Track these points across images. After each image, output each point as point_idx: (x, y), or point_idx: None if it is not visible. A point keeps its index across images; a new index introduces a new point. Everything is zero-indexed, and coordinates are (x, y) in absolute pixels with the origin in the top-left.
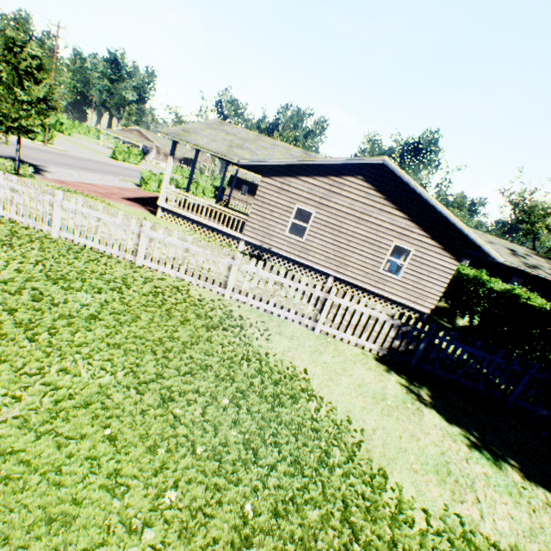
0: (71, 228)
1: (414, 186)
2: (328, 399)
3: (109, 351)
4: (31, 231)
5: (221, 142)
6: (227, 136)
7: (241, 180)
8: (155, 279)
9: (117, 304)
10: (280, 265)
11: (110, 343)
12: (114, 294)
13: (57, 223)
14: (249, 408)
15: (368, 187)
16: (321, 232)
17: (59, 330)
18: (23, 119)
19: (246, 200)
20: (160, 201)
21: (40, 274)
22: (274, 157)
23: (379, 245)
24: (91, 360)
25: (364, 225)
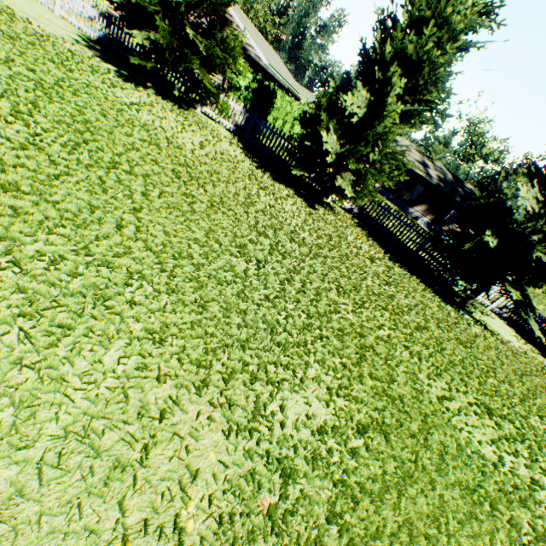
0: None
1: None
2: None
3: None
4: None
5: None
6: None
7: None
8: None
9: None
10: None
11: None
12: None
13: None
14: None
15: None
16: None
17: None
18: None
19: None
20: None
21: None
22: None
23: None
24: None
25: None
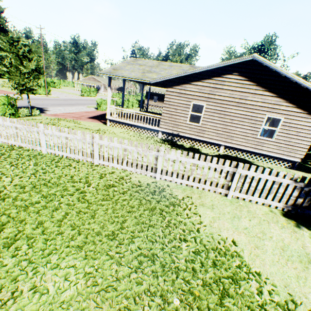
0: (52, 146)
1: (280, 71)
2: (263, 273)
3: (73, 256)
4: (30, 151)
5: (137, 71)
6: (140, 67)
7: (152, 93)
8: (107, 173)
9: (80, 203)
10: (186, 143)
11: (74, 246)
12: (78, 194)
13: (43, 144)
14: (198, 305)
15: (242, 79)
16: (211, 117)
17: (35, 239)
18: (27, 83)
19: (157, 104)
20: (107, 115)
21: (29, 186)
22: (172, 74)
23: (255, 119)
24: (58, 268)
25: (242, 107)
